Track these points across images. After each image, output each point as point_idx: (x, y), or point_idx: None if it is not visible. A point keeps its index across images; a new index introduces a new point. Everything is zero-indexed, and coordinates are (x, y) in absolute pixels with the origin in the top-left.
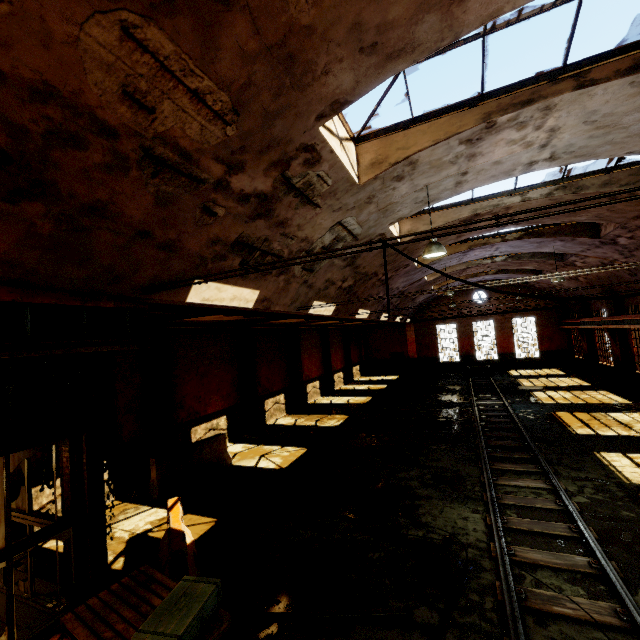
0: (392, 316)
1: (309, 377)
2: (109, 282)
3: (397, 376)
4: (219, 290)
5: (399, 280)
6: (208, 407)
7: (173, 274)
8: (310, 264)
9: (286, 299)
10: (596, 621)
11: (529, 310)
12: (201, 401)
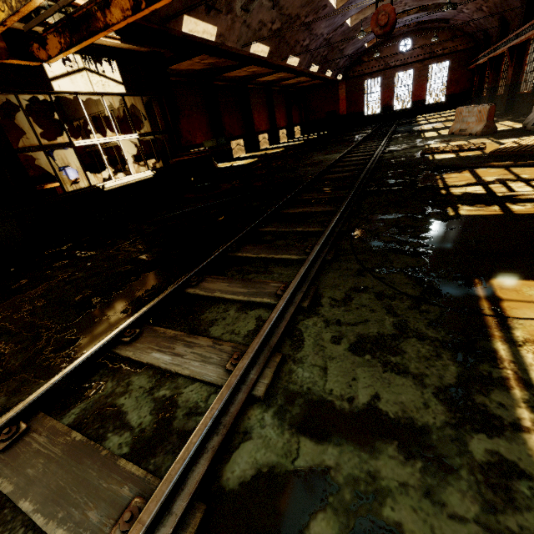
0: (322, 69)
1: (259, 130)
2: (151, 14)
3: (329, 131)
4: (196, 24)
5: (322, 25)
6: (196, 139)
7: (174, 10)
8: (246, 5)
9: (234, 37)
10: (362, 158)
11: (446, 54)
12: (191, 135)
